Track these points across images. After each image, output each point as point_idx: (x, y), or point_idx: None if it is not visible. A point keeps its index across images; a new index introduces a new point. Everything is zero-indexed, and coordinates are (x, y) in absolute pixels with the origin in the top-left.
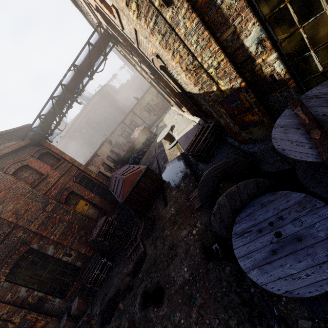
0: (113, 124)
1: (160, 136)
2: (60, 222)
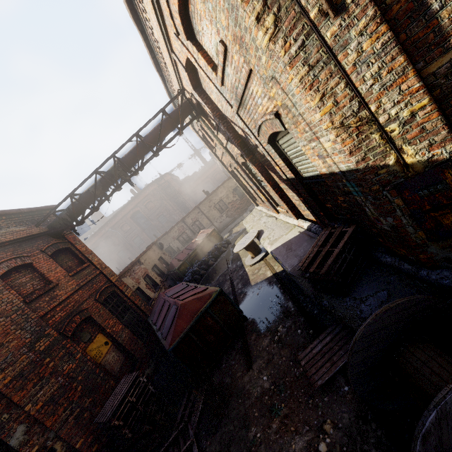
0: (168, 222)
1: (240, 244)
2: (52, 375)
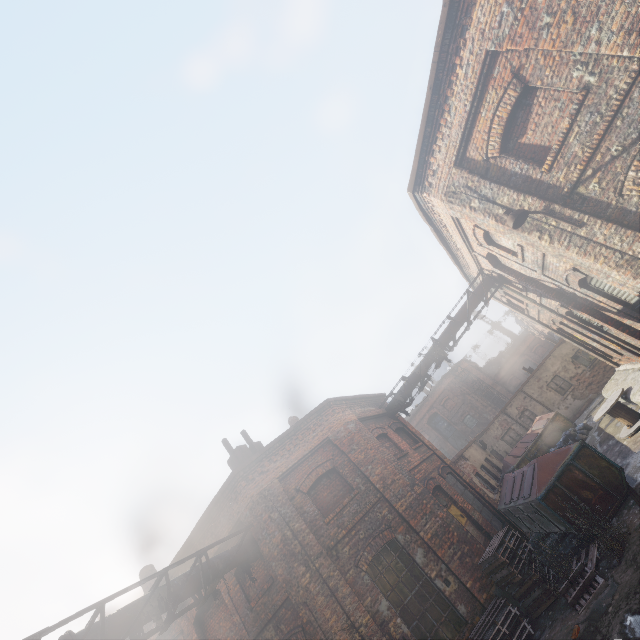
0: (478, 426)
1: (600, 410)
2: (431, 514)
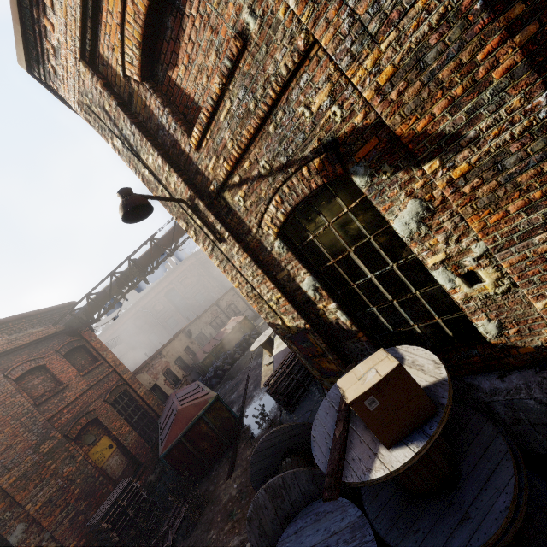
0: (206, 301)
1: (257, 341)
2: (53, 476)
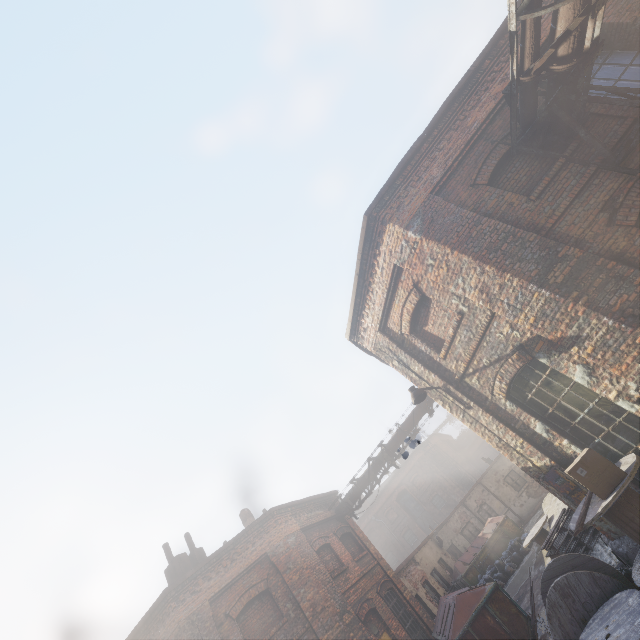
0: (446, 507)
1: (529, 535)
2: None
